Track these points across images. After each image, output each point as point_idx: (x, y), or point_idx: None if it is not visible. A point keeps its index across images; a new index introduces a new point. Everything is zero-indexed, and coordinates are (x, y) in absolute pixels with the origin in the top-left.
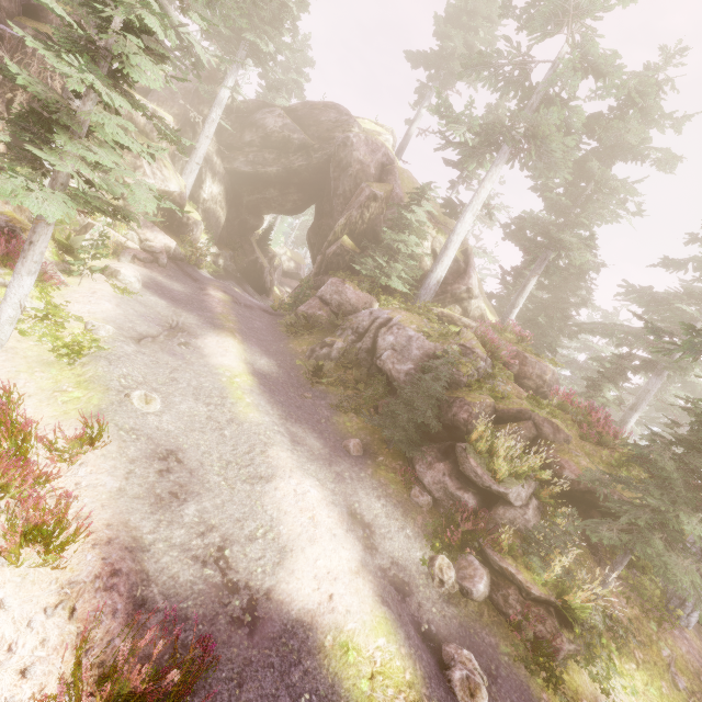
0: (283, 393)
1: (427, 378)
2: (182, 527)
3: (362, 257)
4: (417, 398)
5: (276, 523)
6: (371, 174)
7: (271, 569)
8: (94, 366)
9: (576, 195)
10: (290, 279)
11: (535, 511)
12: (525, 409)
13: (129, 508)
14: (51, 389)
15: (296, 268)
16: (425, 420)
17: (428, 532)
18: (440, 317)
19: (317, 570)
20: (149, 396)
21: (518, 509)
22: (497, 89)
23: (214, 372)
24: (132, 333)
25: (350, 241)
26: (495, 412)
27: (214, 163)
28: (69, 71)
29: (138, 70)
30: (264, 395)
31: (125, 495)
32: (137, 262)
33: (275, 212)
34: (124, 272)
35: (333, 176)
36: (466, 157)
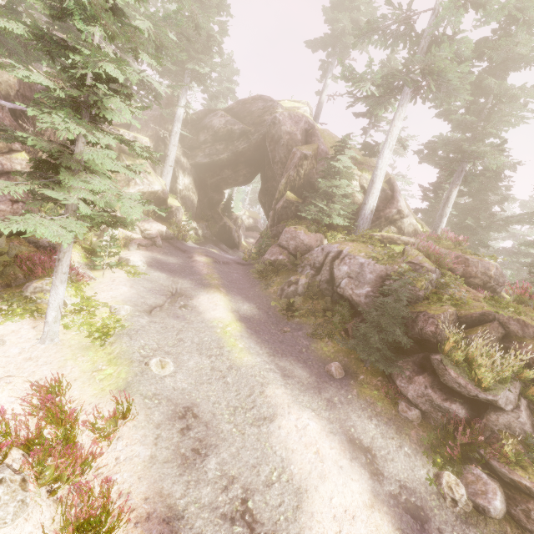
0: (266, 331)
1: (389, 302)
2: (207, 483)
3: (305, 205)
4: (383, 320)
5: (287, 463)
6: (298, 140)
7: (292, 515)
8: (119, 344)
9: (478, 111)
10: (251, 231)
11: (527, 411)
12: (488, 311)
13: (161, 474)
14: (90, 371)
15: (254, 222)
16: (395, 338)
17: (425, 447)
18: (381, 240)
19: (334, 510)
20: (163, 361)
21: (510, 413)
22: (388, 46)
23: (210, 326)
24: (144, 307)
25: (293, 195)
26: (458, 319)
27: (182, 163)
28: (57, 126)
29: (111, 110)
30: (252, 337)
31: (156, 461)
32: (141, 248)
33: (232, 186)
34: (133, 259)
35: (270, 149)
36: (374, 106)
